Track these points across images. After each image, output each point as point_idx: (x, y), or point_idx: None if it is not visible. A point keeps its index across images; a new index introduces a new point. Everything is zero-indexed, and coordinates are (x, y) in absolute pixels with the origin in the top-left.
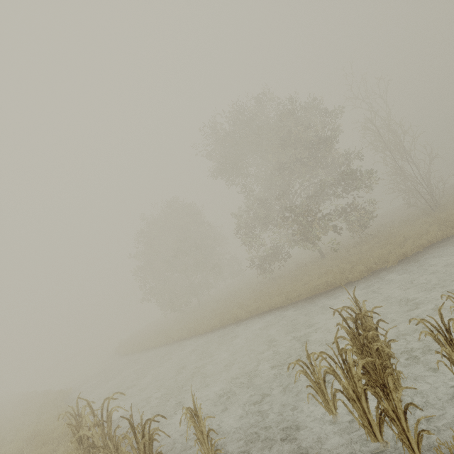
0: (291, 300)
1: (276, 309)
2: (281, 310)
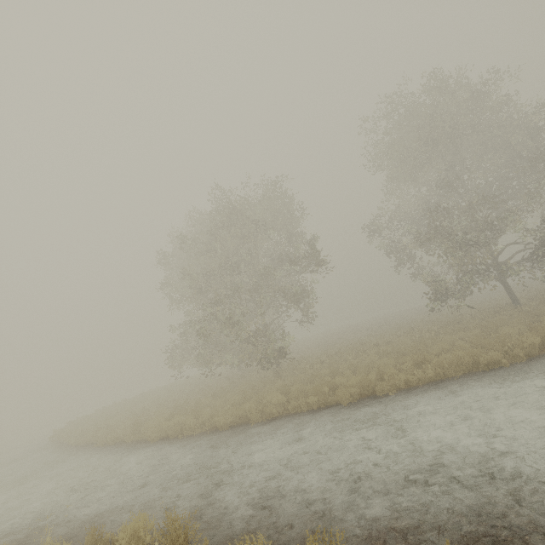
0: None
1: None
2: None
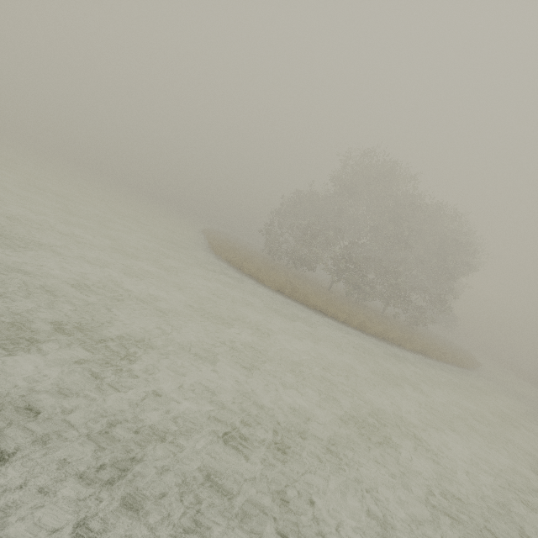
0: None
1: None
2: None
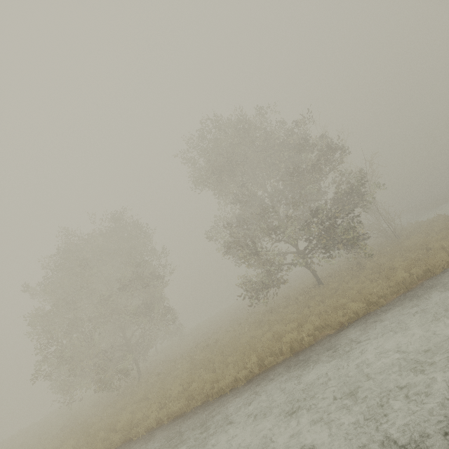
0: (376, 304)
1: (363, 319)
2: (381, 315)
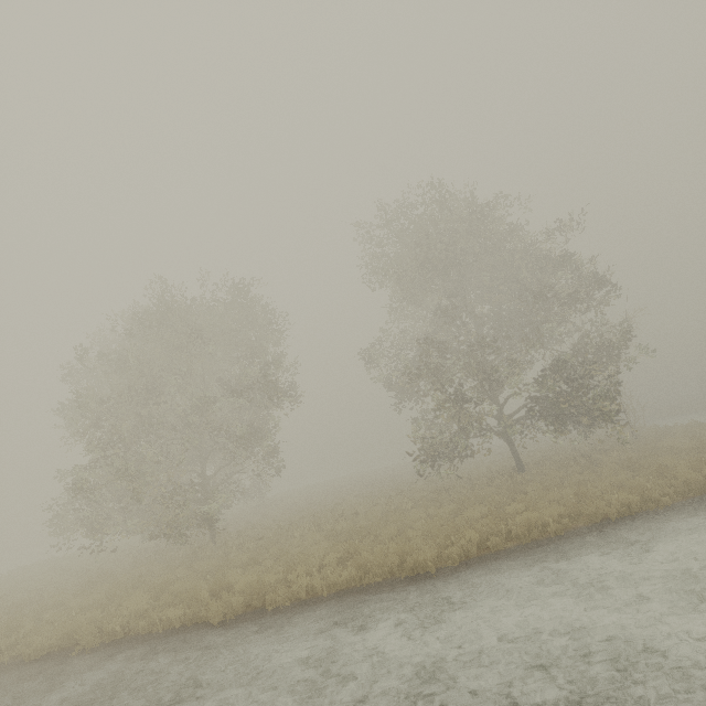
0: (656, 502)
1: (640, 516)
2: (671, 515)
